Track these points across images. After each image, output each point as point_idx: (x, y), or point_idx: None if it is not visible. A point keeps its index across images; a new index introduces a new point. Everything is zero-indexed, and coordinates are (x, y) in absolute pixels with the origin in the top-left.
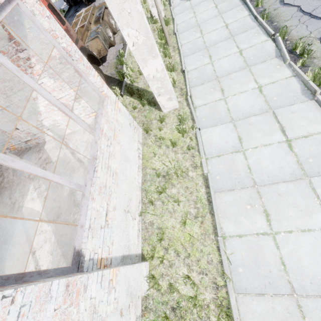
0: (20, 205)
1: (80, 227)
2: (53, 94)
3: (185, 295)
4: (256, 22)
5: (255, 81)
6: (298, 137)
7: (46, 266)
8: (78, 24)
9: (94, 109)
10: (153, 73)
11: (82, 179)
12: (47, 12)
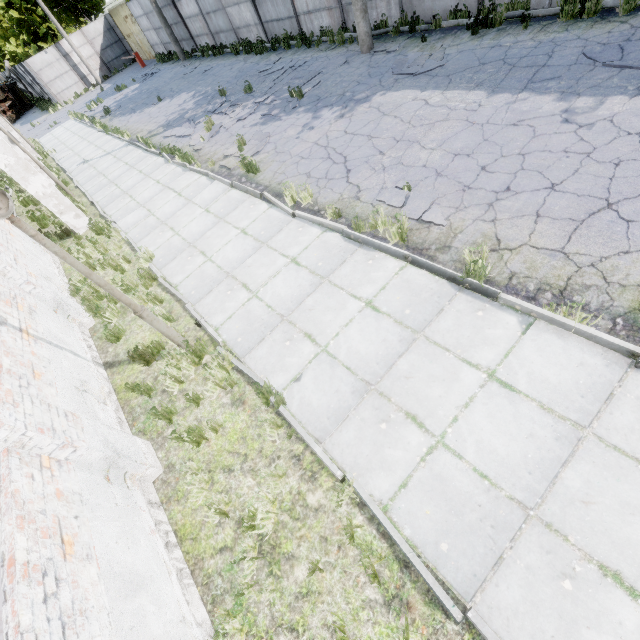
0: None
1: None
2: None
3: None
4: (149, 153)
5: (154, 180)
6: (184, 189)
7: None
8: None
9: None
10: (42, 190)
11: None
12: None
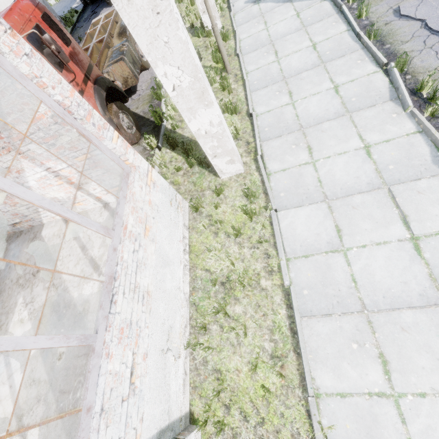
0: (2, 330)
1: (86, 413)
2: (48, 164)
3: None
4: (359, 43)
5: (360, 136)
6: (430, 234)
7: None
8: (95, 38)
9: (115, 183)
10: (206, 127)
11: (96, 295)
12: (26, 47)
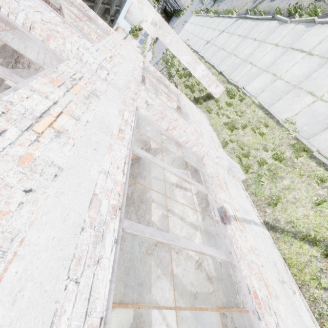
0: (149, 175)
1: None
2: None
3: (272, 163)
4: (258, 21)
5: (271, 44)
6: (314, 47)
7: (176, 179)
8: None
9: (175, 107)
10: (201, 74)
11: None
12: (151, 65)
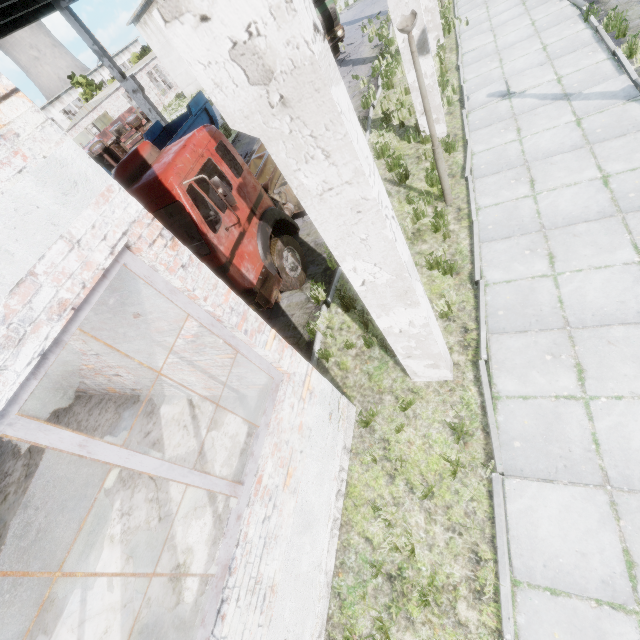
0: (89, 541)
1: None
2: (183, 354)
3: None
4: None
5: None
6: None
7: None
8: None
9: (259, 382)
10: (402, 326)
11: (203, 545)
12: (185, 255)
